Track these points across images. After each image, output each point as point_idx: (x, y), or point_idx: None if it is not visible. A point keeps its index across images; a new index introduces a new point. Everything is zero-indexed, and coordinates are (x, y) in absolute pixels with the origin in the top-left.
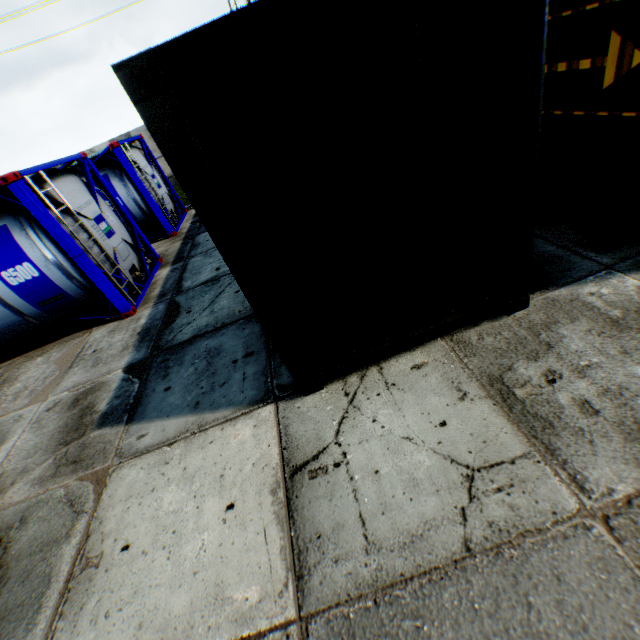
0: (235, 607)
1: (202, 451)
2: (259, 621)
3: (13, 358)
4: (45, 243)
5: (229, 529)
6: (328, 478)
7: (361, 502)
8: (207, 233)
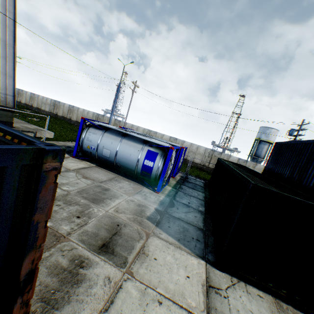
0: (187, 301)
1: (180, 254)
2: (194, 311)
3: (118, 174)
4: (161, 162)
5: (187, 282)
6: (221, 297)
7: (231, 312)
8: (186, 187)
